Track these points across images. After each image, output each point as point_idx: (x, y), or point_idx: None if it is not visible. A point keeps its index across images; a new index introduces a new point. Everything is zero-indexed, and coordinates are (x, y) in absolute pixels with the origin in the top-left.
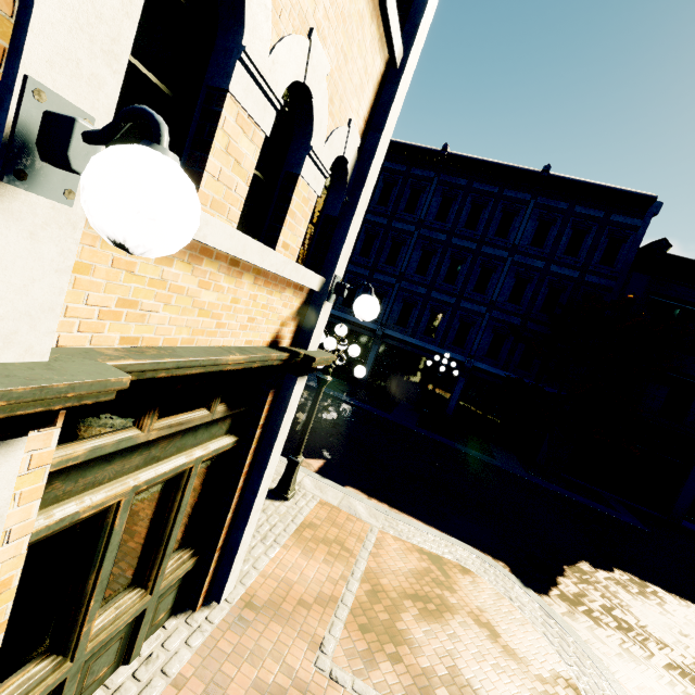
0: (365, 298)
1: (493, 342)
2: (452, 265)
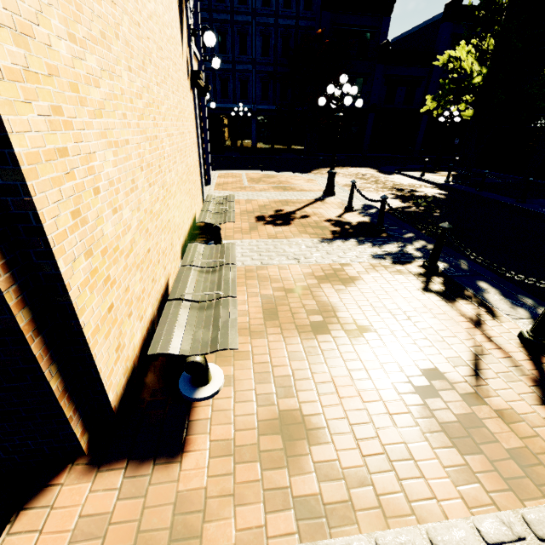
0: (215, 59)
1: (263, 89)
2: (220, 38)
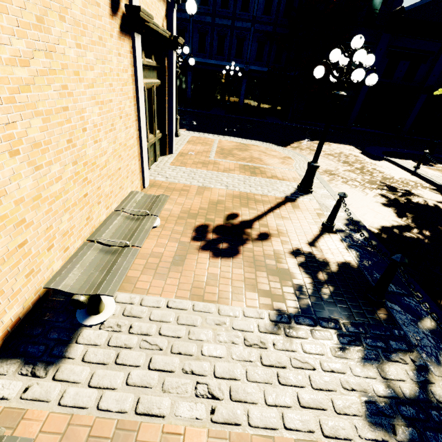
0: (190, 1)
1: (258, 49)
2: None
